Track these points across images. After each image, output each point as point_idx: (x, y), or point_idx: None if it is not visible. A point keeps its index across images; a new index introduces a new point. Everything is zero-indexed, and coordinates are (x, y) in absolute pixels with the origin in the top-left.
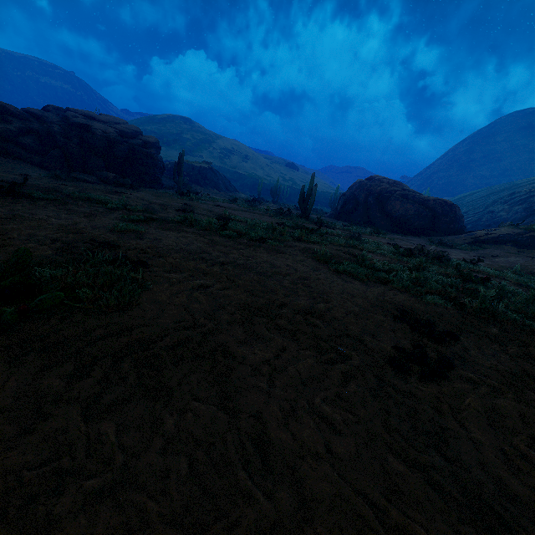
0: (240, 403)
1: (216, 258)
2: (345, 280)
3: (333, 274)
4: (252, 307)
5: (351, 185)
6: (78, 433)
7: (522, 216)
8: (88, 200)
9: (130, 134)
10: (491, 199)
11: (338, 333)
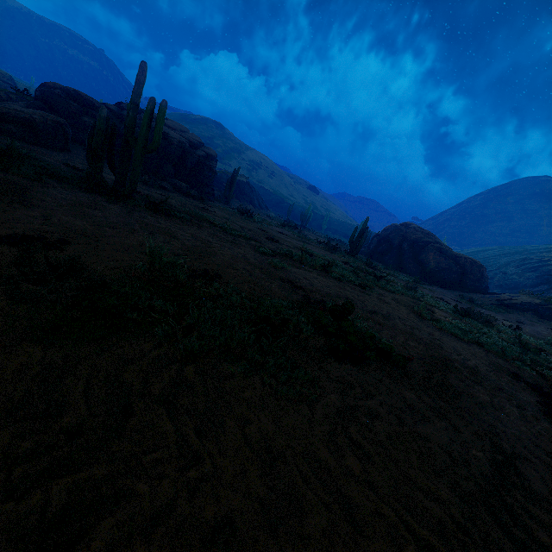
0: (509, 425)
1: (363, 306)
2: (453, 338)
3: (441, 331)
4: (437, 358)
5: (386, 228)
6: (477, 429)
7: (533, 283)
8: (202, 219)
9: (196, 145)
10: (504, 260)
11: (498, 386)
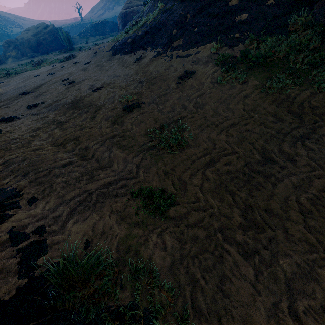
0: None
1: None
2: None
3: None
4: None
5: None
6: None
7: None
8: None
9: (39, 32)
10: None
11: None
